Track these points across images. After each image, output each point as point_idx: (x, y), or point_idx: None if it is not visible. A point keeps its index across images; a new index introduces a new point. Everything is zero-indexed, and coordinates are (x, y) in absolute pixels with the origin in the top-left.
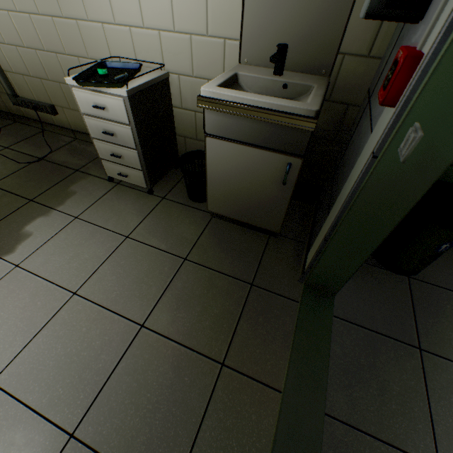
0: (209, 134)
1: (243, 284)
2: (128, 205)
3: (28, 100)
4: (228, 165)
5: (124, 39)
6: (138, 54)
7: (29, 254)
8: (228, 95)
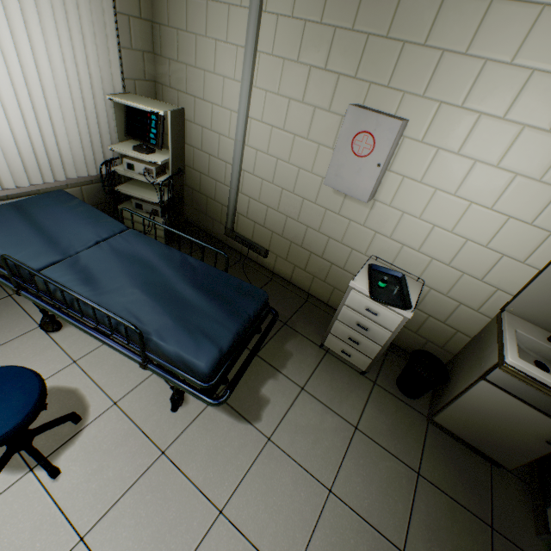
0: (487, 379)
1: (483, 525)
2: (344, 384)
3: (244, 237)
4: (491, 404)
5: (391, 248)
6: (396, 261)
7: (275, 426)
8: (537, 375)
